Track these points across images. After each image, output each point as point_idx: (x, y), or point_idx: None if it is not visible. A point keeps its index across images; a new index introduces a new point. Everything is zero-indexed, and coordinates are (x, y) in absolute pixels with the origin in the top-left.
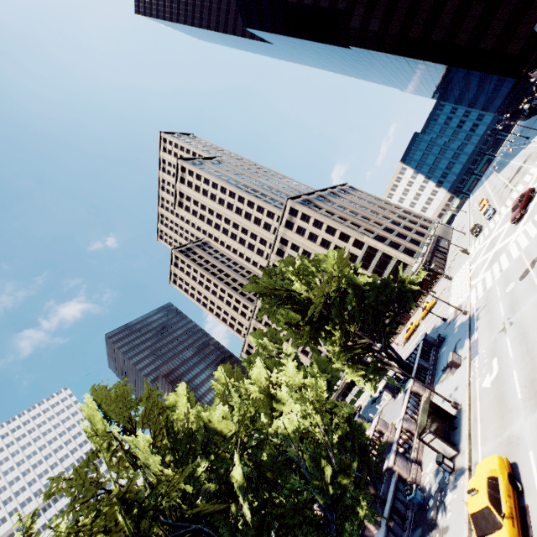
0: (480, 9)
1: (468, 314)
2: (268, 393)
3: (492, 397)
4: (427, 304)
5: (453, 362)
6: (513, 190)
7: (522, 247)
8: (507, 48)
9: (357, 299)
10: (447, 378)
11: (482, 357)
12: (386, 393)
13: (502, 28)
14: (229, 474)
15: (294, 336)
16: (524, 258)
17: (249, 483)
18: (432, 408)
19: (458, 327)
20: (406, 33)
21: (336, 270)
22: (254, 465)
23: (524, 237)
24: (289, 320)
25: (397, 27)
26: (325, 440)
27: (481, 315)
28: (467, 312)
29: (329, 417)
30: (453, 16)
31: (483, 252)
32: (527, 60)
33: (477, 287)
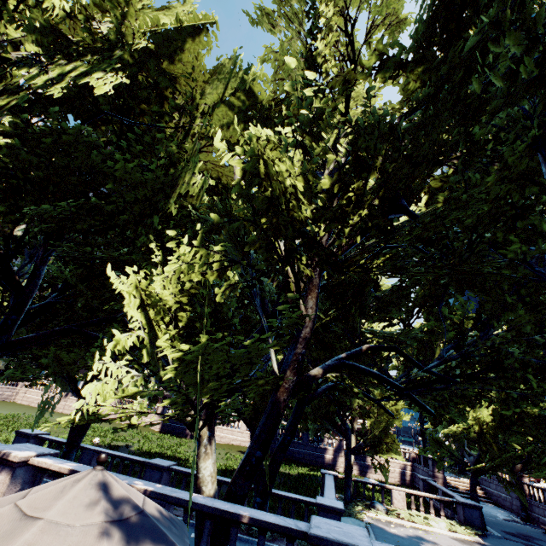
0: None
1: None
2: None
3: None
4: None
5: None
6: None
7: None
8: None
9: None
10: None
11: None
12: None
13: None
14: None
15: None
16: None
17: None
18: None
19: None
20: None
21: None
22: None
23: None
24: None
25: None
26: None
27: None
28: None
29: None
30: None
31: None
32: None
33: None
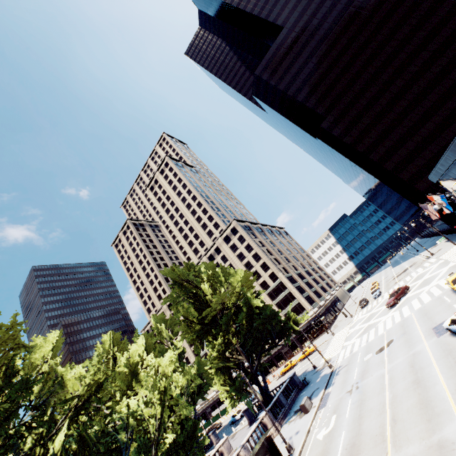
0: (405, 153)
1: (332, 368)
2: (134, 371)
3: (320, 450)
4: (308, 349)
5: (304, 407)
6: (397, 283)
7: (386, 328)
8: (416, 184)
9: (248, 317)
10: (295, 420)
11: (327, 410)
12: (245, 418)
13: (416, 170)
14: (49, 438)
15: (186, 330)
16: (385, 336)
17: (61, 455)
18: (268, 443)
19: (321, 377)
20: (355, 146)
21: (239, 286)
22: (79, 437)
23: (391, 321)
24: (188, 314)
25: (350, 139)
26: (155, 435)
27: (340, 373)
28: (332, 366)
29: (169, 413)
30: (387, 149)
31: (362, 321)
32: (427, 198)
33: (347, 348)
